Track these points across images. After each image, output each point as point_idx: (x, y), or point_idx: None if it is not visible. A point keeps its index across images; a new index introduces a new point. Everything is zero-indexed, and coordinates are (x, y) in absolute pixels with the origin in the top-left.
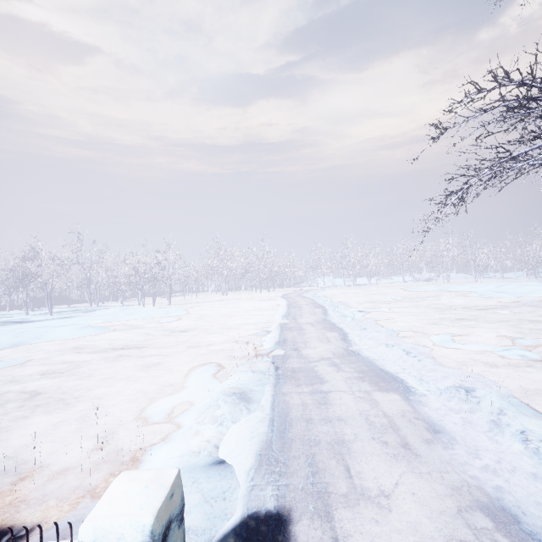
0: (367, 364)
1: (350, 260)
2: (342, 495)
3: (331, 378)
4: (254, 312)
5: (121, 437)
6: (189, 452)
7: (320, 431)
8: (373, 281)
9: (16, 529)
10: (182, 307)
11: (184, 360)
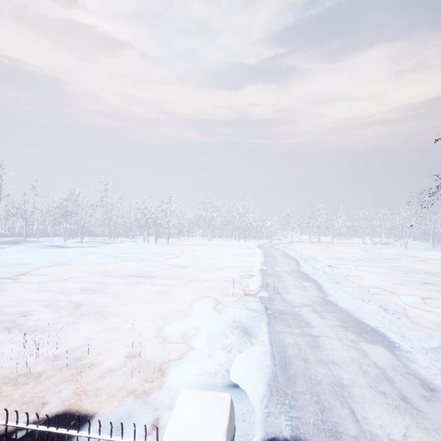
0: (346, 315)
1: (316, 221)
2: (353, 437)
3: (317, 324)
4: (236, 257)
5: (148, 350)
6: (206, 372)
7: (318, 372)
8: (334, 240)
9: (81, 415)
10: (178, 247)
11: (186, 291)
